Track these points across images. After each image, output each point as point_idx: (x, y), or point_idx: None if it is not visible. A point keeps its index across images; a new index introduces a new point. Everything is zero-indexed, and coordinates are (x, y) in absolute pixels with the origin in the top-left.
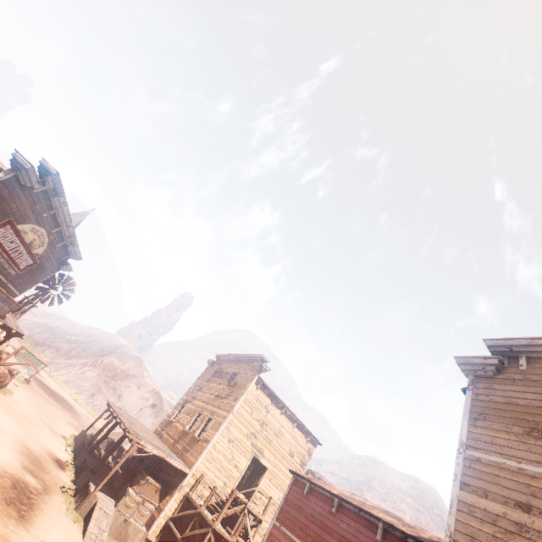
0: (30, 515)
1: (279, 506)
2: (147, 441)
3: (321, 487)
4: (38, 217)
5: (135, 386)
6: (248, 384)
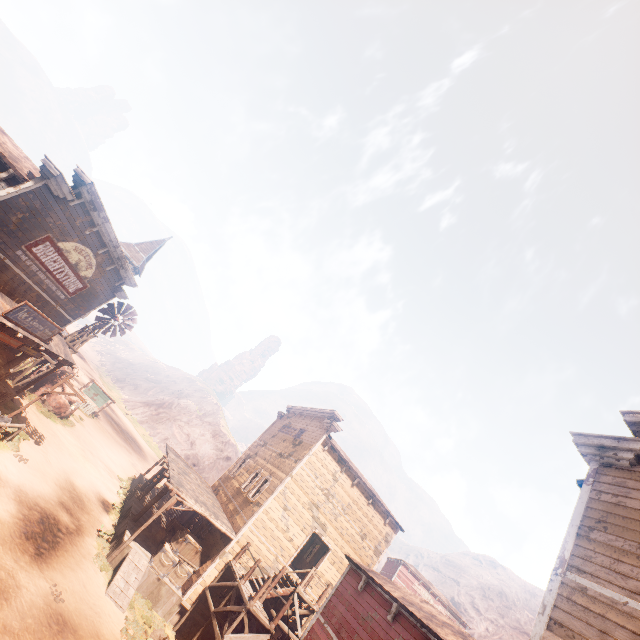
0: (51, 554)
1: (328, 598)
2: (191, 495)
3: (378, 584)
4: (80, 234)
5: (209, 435)
6: (313, 444)
